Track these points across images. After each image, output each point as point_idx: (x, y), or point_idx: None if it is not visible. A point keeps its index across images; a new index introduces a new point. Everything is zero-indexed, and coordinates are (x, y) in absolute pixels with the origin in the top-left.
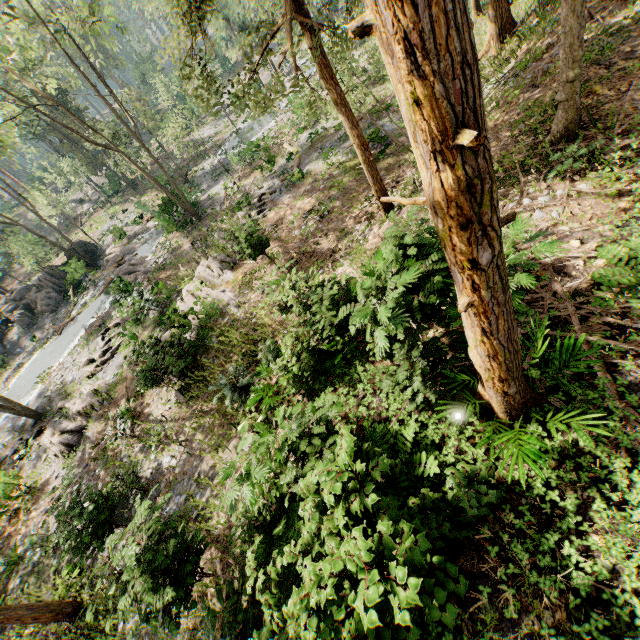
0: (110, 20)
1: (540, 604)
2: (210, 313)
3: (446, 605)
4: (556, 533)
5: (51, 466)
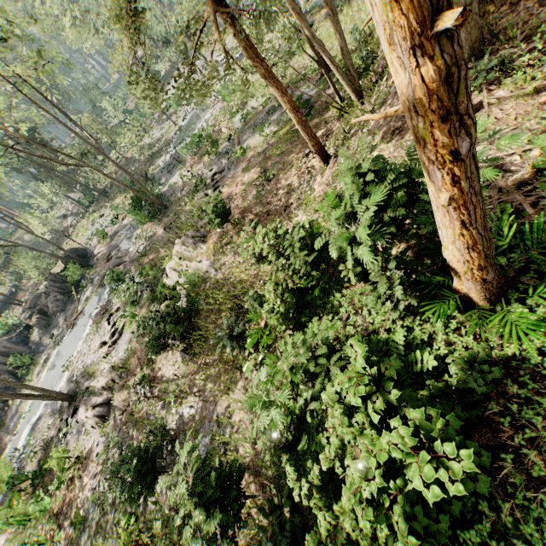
0: (59, 58)
1: None
2: (194, 281)
3: (477, 477)
4: None
5: (90, 437)
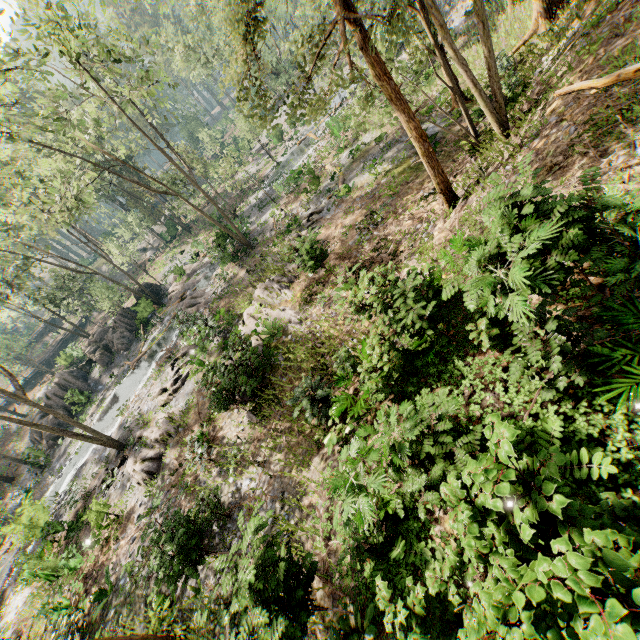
0: (167, 79)
1: None
2: (273, 332)
3: None
4: None
5: (135, 494)
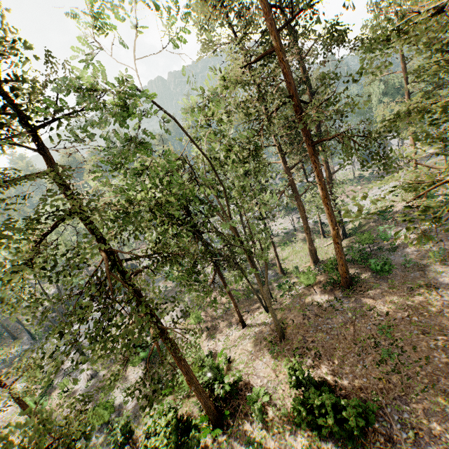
0: None
1: None
2: None
3: None
4: None
5: (80, 383)
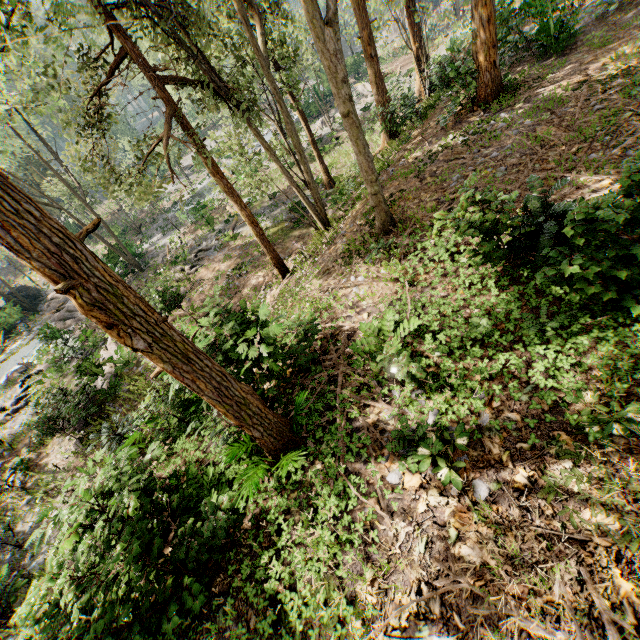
0: (60, 102)
1: (252, 611)
2: (125, 362)
3: (174, 616)
4: (271, 549)
5: None
